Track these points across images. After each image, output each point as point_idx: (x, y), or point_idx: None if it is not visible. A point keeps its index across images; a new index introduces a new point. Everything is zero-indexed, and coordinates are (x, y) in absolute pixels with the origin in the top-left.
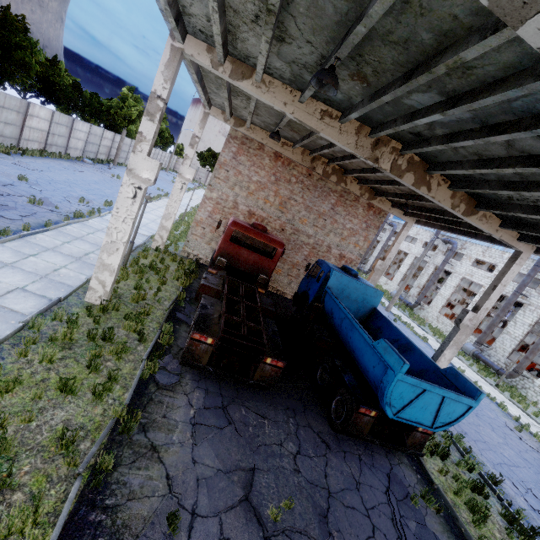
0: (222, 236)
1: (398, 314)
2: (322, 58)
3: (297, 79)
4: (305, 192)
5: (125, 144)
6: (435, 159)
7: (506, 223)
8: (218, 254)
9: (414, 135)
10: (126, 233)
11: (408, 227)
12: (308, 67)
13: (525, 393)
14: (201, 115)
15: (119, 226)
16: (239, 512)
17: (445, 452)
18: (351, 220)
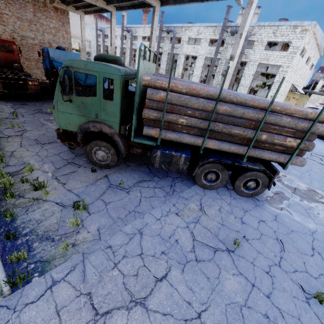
0: None
1: None
2: None
3: None
4: (9, 7)
5: None
6: None
7: None
8: None
9: None
10: None
11: (83, 18)
12: None
13: None
14: None
15: None
16: (39, 114)
17: None
18: (51, 21)
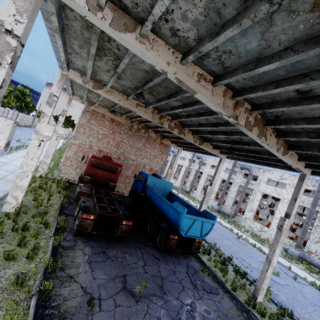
0: (86, 164)
1: (182, 197)
2: (136, 86)
3: (125, 91)
4: (129, 138)
5: None
6: (185, 123)
7: (214, 147)
8: (84, 174)
9: (175, 114)
10: (33, 166)
11: (180, 152)
12: (130, 88)
13: (240, 223)
14: (67, 99)
15: (28, 162)
16: (122, 294)
17: (209, 251)
18: (153, 150)
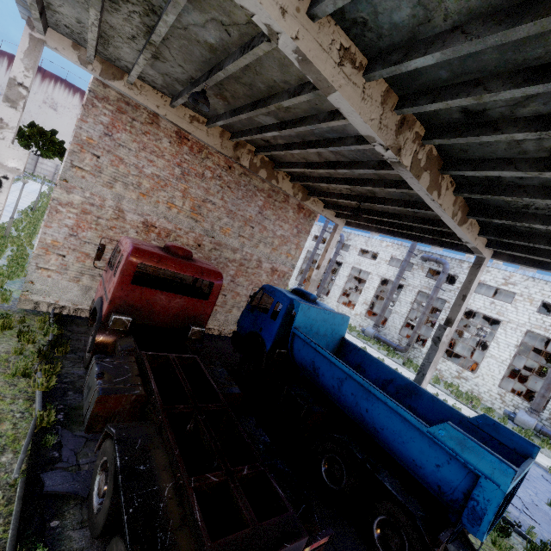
0: (114, 277)
1: None
2: None
3: None
4: (226, 192)
5: None
6: (459, 155)
7: (487, 230)
8: (110, 309)
9: (466, 115)
10: None
11: (339, 230)
12: None
13: (416, 362)
14: (24, 40)
15: None
16: None
17: None
18: (281, 226)
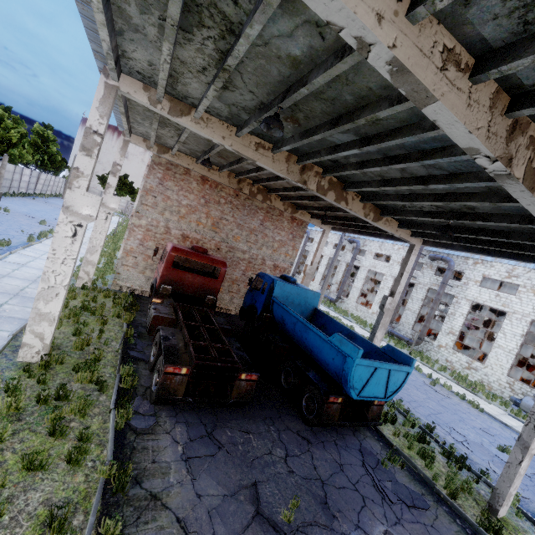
0: (163, 263)
1: (326, 310)
2: (261, 104)
3: (234, 117)
4: (235, 212)
5: (7, 171)
6: (349, 180)
7: (402, 224)
8: (161, 282)
9: (333, 162)
10: (67, 275)
11: (327, 234)
12: (247, 110)
13: (429, 355)
14: (120, 142)
15: (57, 269)
16: (255, 528)
17: (394, 417)
18: (279, 233)
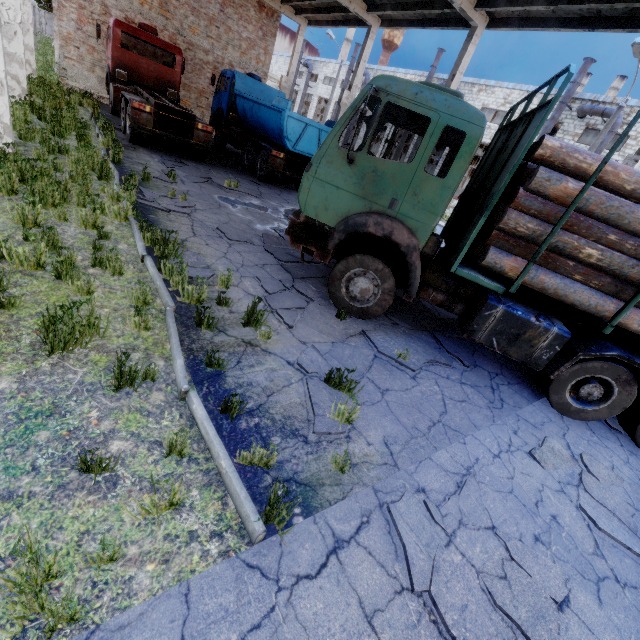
0: (110, 42)
1: None
2: None
3: None
4: None
5: None
6: None
7: None
8: (114, 66)
9: None
10: (17, 11)
11: (303, 31)
12: None
13: None
14: None
15: (5, 2)
16: (208, 185)
17: None
18: (246, 27)
